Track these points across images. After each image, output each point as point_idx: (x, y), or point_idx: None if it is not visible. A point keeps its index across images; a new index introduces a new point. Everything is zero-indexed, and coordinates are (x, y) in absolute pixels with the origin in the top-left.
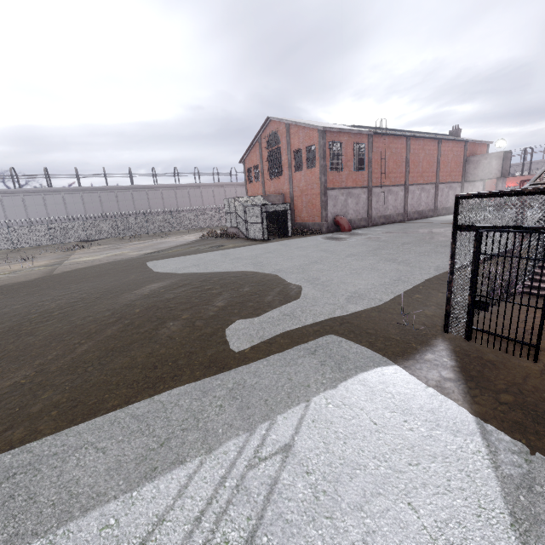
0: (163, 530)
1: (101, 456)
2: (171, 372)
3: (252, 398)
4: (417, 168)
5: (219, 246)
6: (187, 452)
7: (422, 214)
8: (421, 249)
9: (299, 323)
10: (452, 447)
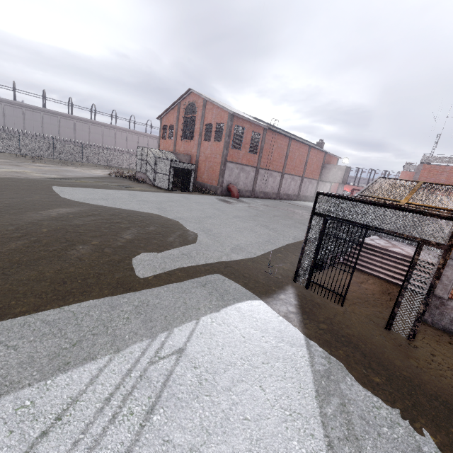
0: (77, 408)
1: (13, 353)
2: (80, 288)
3: (154, 314)
4: (292, 162)
5: (127, 186)
6: (98, 351)
7: (289, 196)
8: (286, 222)
9: (194, 262)
10: (289, 353)
